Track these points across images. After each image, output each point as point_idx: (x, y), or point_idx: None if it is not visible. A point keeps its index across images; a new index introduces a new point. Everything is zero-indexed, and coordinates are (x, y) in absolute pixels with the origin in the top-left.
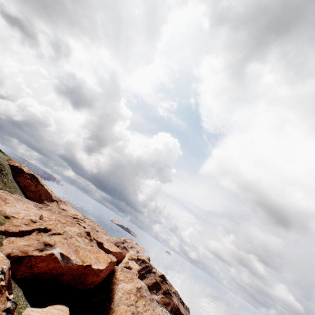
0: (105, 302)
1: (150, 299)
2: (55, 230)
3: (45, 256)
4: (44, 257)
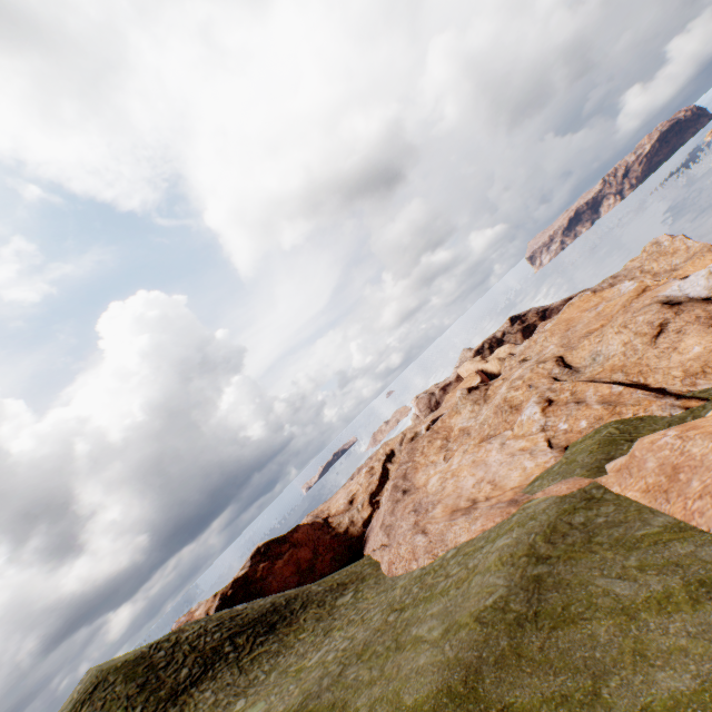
0: None
1: (614, 278)
2: (548, 373)
3: None
4: None
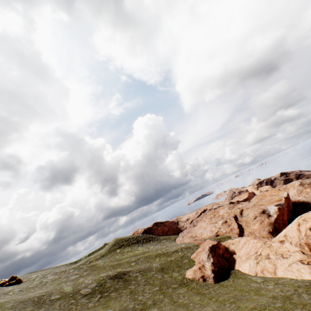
0: (306, 207)
1: None
2: (236, 213)
3: (279, 213)
4: (279, 214)
